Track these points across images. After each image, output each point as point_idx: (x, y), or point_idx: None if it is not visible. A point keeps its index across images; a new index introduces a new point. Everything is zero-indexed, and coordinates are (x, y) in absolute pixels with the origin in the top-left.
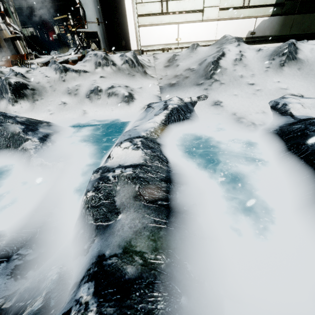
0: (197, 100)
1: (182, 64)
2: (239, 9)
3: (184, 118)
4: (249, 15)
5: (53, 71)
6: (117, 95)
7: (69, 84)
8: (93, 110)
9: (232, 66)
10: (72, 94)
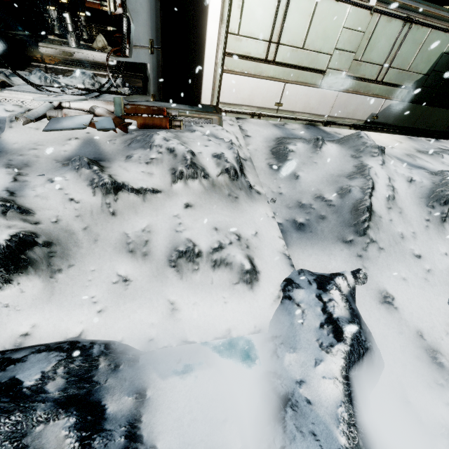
0: (354, 284)
1: (304, 176)
2: (370, 83)
3: (364, 352)
4: (379, 93)
5: (86, 187)
6: (230, 266)
7: (126, 223)
8: (189, 299)
9: (386, 212)
10: (138, 253)
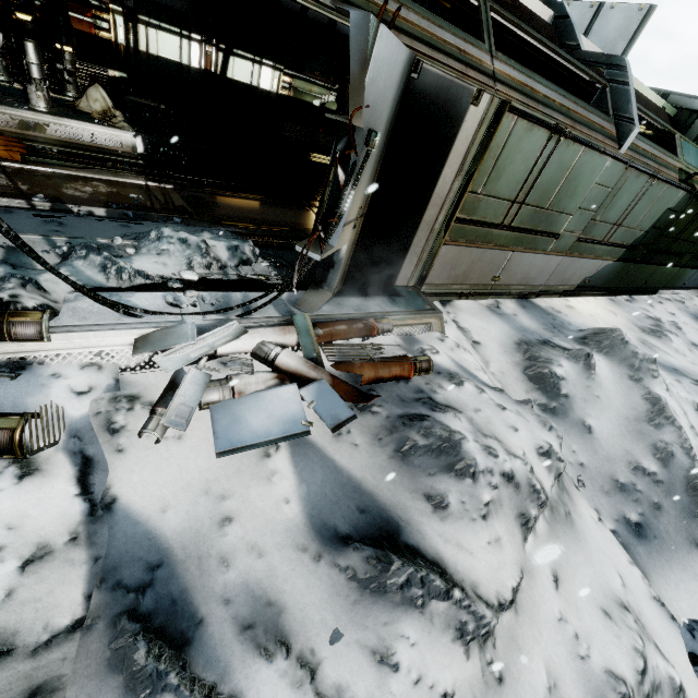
0: None
1: (597, 426)
2: (596, 244)
3: None
4: (600, 255)
5: (452, 646)
6: (660, 690)
7: (522, 688)
8: None
9: None
10: None
